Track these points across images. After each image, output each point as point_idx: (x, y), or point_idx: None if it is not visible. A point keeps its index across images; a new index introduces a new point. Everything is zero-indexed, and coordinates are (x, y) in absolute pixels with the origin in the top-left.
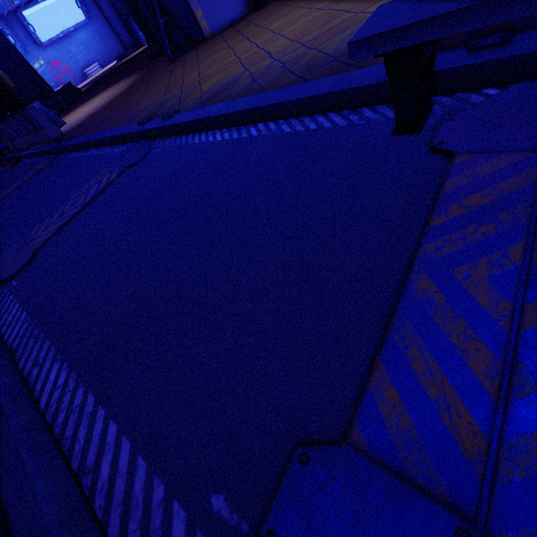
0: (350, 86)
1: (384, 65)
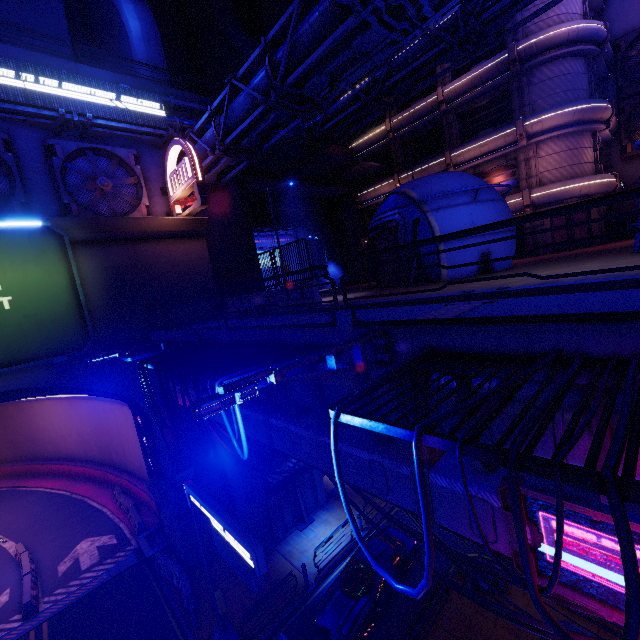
0: None
1: None
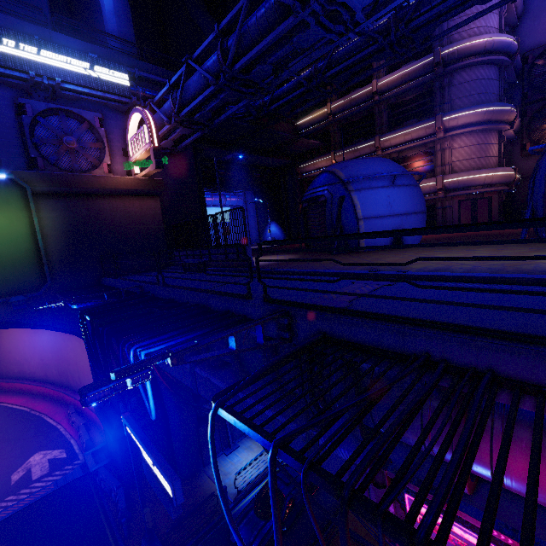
0: None
1: None
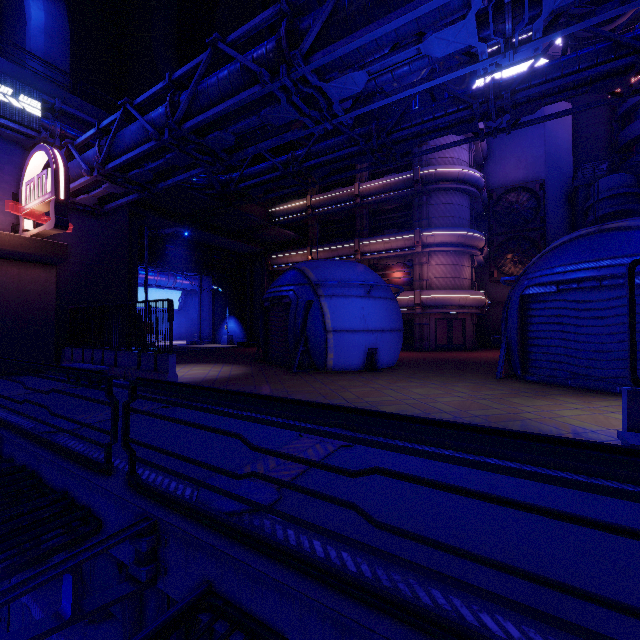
0: None
1: None
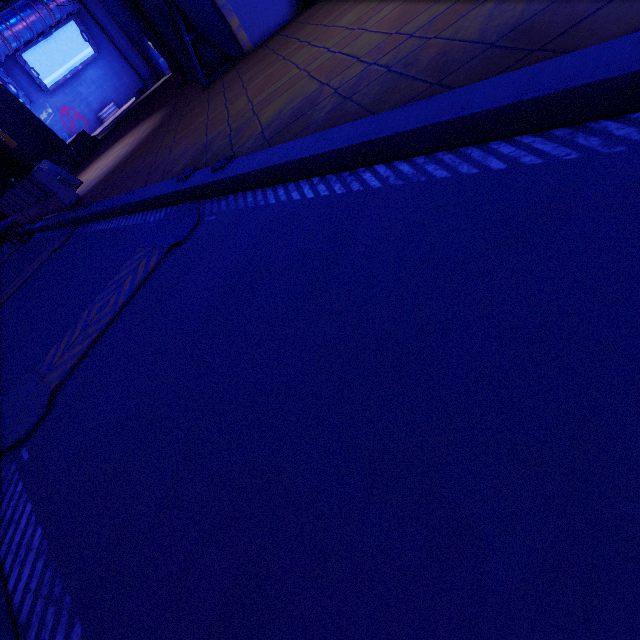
0: (569, 85)
1: (632, 38)
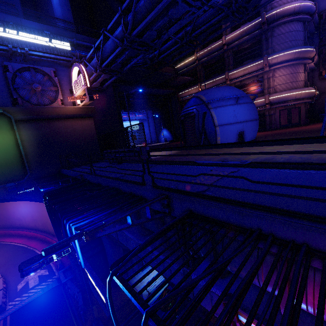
0: None
1: None
